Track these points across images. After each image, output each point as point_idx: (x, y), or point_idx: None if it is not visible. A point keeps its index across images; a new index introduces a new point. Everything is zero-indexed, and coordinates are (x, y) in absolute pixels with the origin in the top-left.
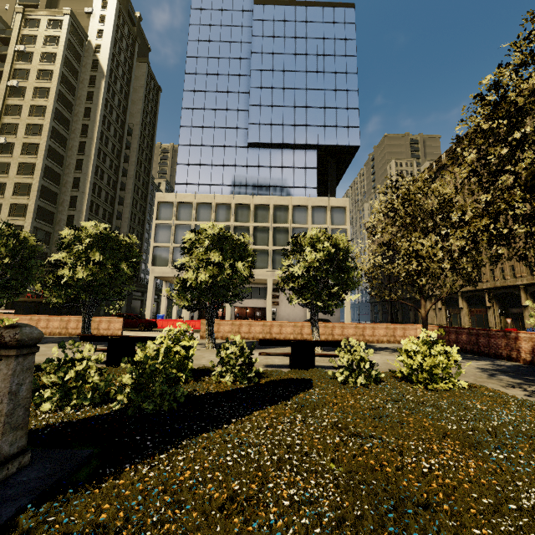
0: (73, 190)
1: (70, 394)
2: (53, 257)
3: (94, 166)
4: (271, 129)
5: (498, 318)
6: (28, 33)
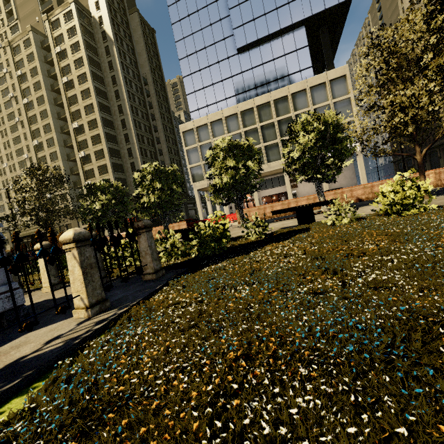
0: (127, 144)
1: (171, 254)
2: (134, 192)
3: (133, 121)
4: (254, 25)
5: None
6: (57, 34)
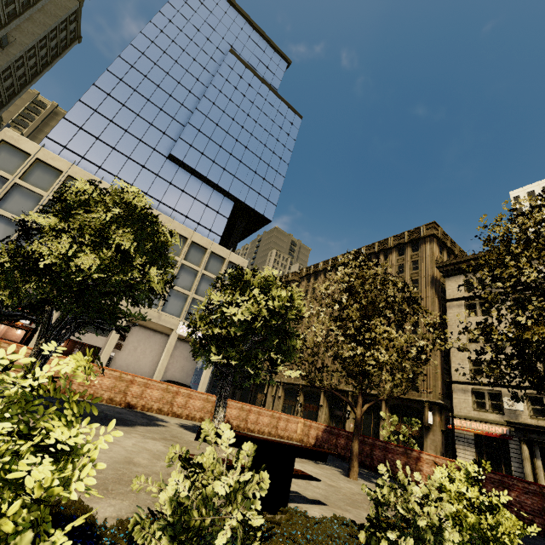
0: None
1: None
2: None
3: None
4: (200, 158)
5: (326, 417)
6: None
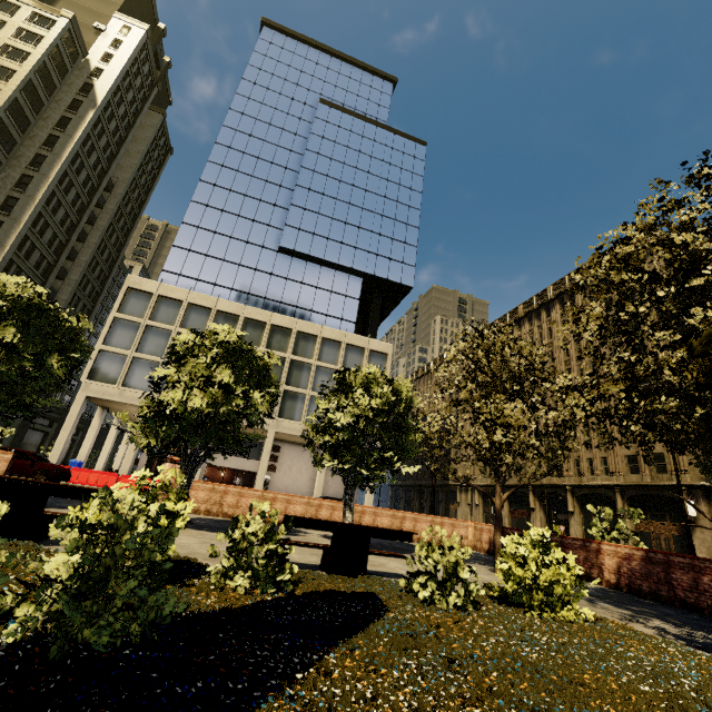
0: None
1: None
2: None
3: (36, 213)
4: (312, 239)
5: (542, 524)
6: None
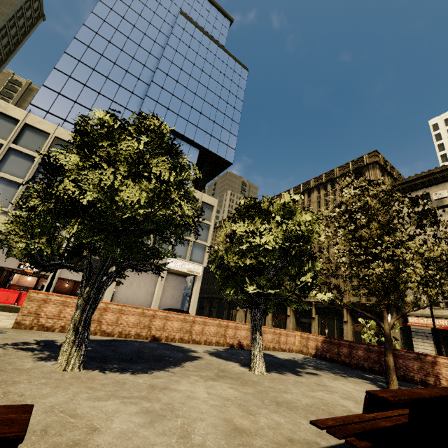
0: None
1: None
2: None
3: None
4: (166, 112)
5: (293, 324)
6: None
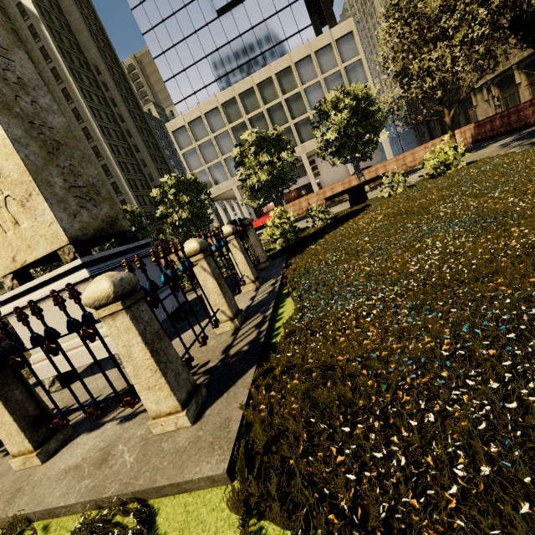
0: (99, 160)
1: None
2: (158, 213)
3: (99, 128)
4: None
5: None
6: None
